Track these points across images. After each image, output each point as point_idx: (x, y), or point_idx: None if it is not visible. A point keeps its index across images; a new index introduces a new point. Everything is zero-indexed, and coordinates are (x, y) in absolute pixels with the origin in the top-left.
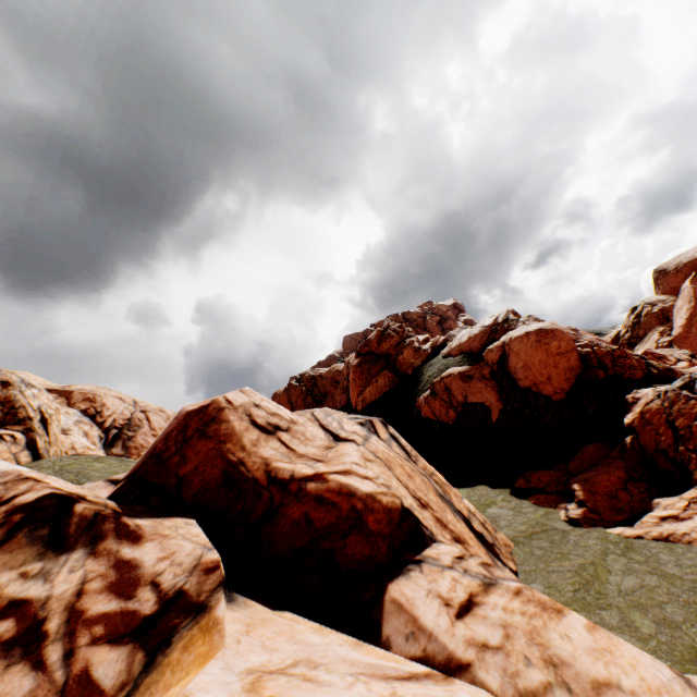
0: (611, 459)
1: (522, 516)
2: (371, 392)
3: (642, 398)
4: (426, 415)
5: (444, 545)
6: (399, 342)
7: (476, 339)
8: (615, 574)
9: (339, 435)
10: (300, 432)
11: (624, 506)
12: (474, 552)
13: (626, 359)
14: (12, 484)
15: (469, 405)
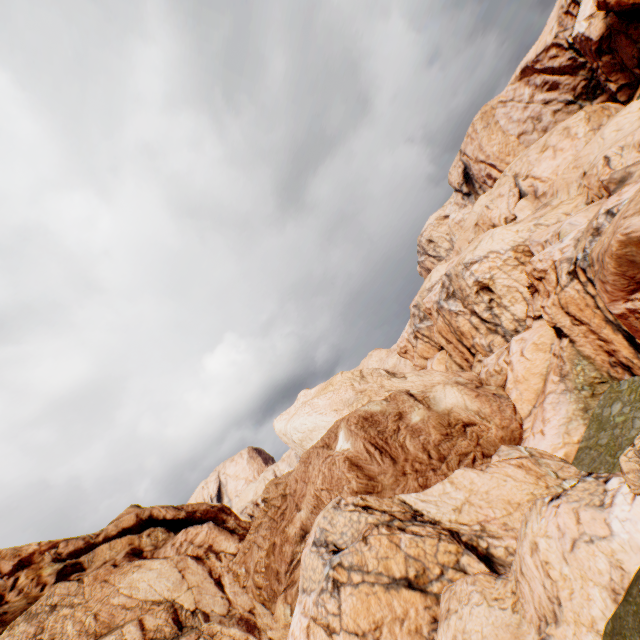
0: None
1: None
2: None
3: None
4: None
5: (566, 342)
6: None
7: None
8: None
9: (558, 281)
10: (547, 280)
11: None
12: (614, 348)
13: None
14: None
15: None
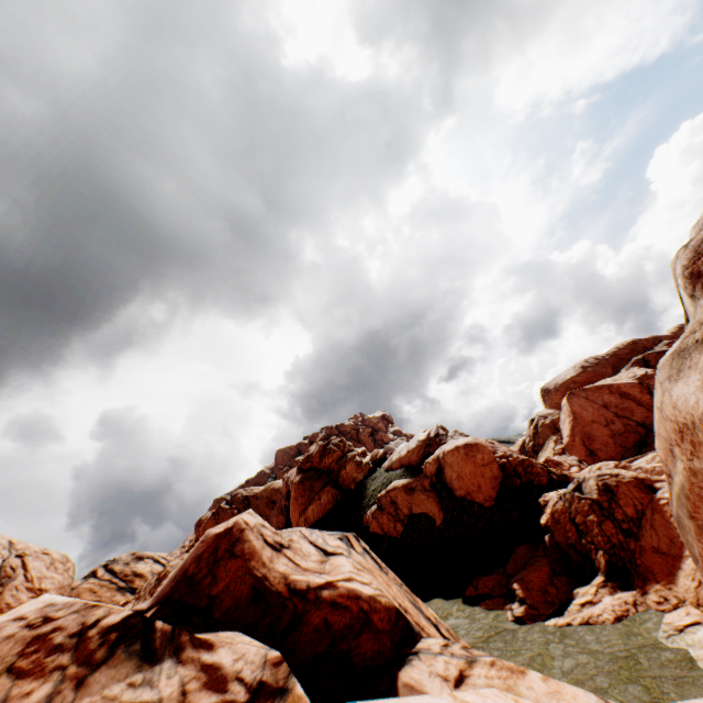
0: (537, 556)
1: (477, 623)
2: (315, 510)
3: (550, 500)
4: (374, 531)
5: (431, 638)
6: (341, 456)
7: (414, 452)
8: (558, 659)
9: (327, 549)
10: (298, 549)
11: (554, 599)
12: None
13: (533, 468)
14: (85, 611)
15: (415, 517)
